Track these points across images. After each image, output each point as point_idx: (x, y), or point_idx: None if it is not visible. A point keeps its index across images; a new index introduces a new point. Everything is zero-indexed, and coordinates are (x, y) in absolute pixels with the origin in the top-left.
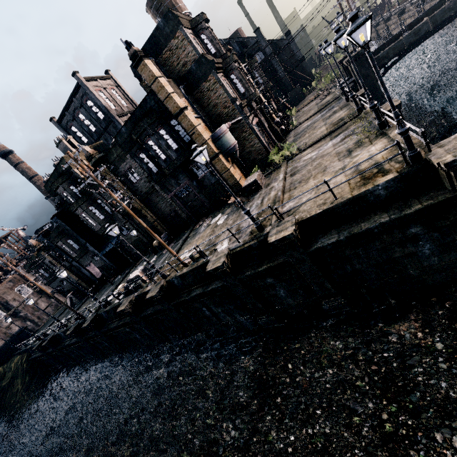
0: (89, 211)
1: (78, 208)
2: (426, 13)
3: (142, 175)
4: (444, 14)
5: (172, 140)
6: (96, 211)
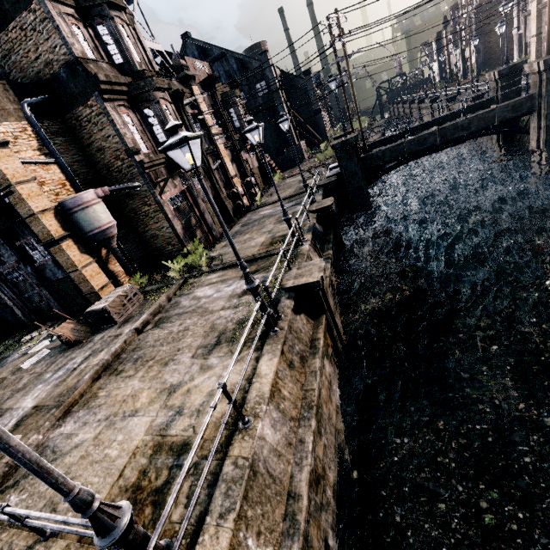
0: None
1: None
2: (444, 117)
3: None
4: (456, 131)
5: None
6: None
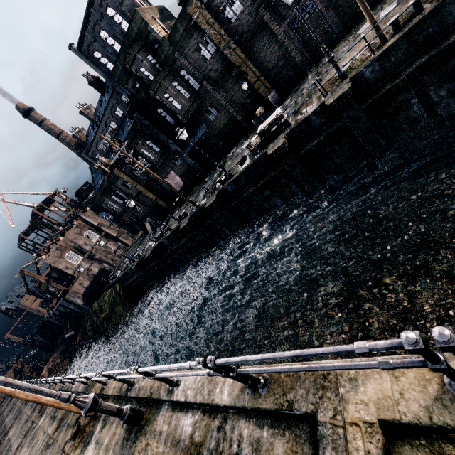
0: (173, 88)
1: (161, 86)
2: None
3: (246, 1)
4: None
5: None
6: (179, 88)
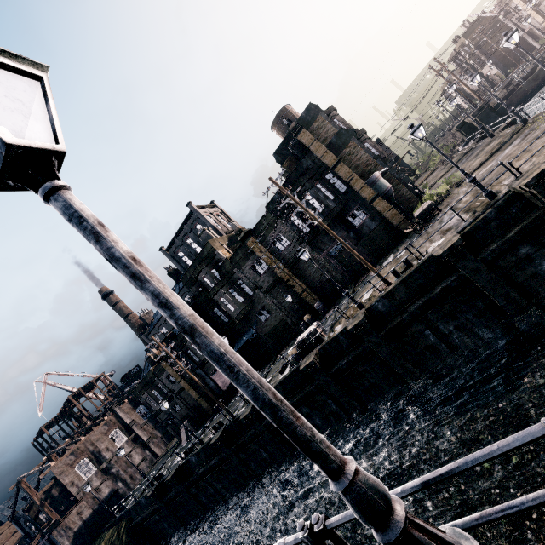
0: (229, 294)
1: (218, 292)
2: (531, 72)
3: (291, 239)
4: None
5: (328, 192)
6: (235, 294)
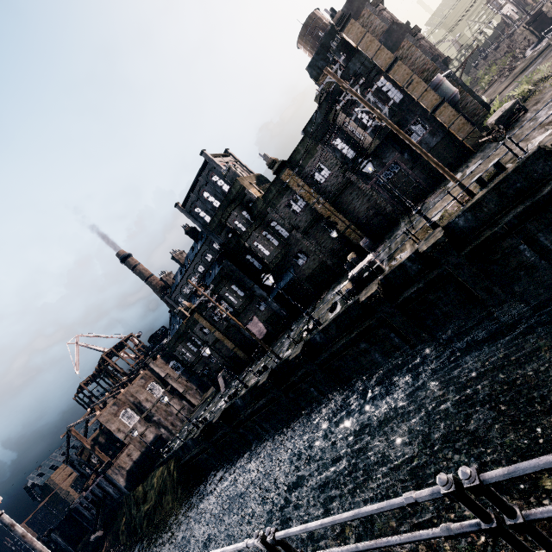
0: (263, 237)
1: (251, 235)
2: None
3: (333, 168)
4: None
5: (380, 103)
6: (269, 237)
